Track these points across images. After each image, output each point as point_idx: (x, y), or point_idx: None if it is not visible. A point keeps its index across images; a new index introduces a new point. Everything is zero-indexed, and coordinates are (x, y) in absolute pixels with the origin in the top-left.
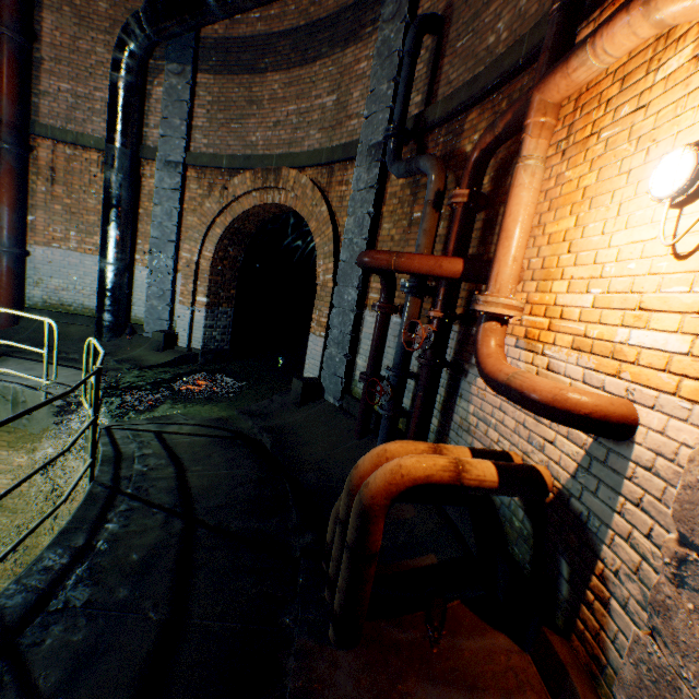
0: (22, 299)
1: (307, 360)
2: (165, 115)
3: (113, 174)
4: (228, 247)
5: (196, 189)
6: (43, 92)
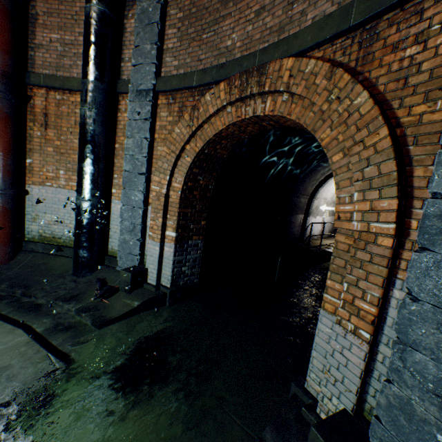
0: (23, 233)
1: (314, 352)
2: (136, 43)
3: (86, 109)
4: (198, 176)
5: (165, 116)
6: (37, 45)
